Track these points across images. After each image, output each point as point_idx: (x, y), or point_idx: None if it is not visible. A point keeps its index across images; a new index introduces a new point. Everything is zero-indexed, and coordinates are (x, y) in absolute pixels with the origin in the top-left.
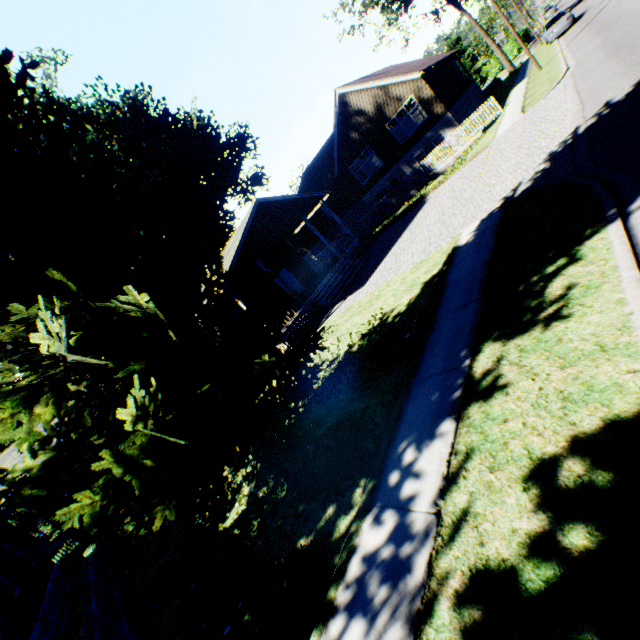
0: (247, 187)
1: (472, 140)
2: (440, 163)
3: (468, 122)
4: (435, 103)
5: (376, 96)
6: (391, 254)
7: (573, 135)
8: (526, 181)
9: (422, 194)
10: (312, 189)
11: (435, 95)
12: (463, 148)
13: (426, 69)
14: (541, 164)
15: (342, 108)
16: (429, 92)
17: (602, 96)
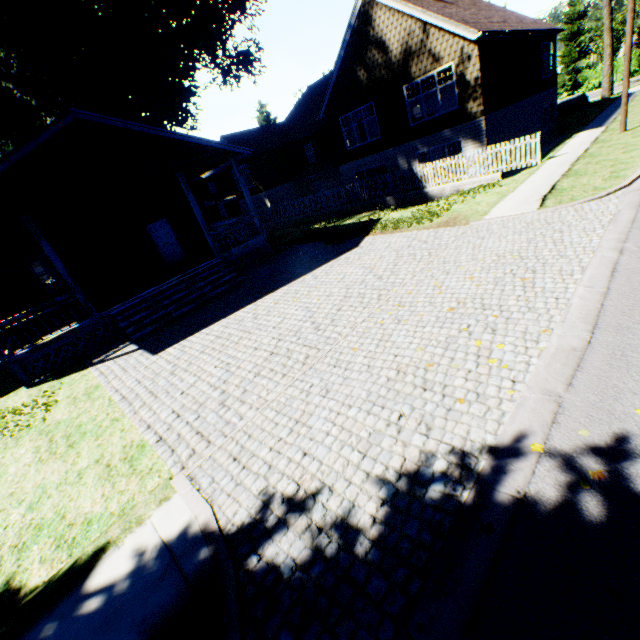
0: (231, 64)
1: (485, 178)
2: (435, 183)
3: (493, 150)
4: (475, 93)
5: (410, 33)
6: (228, 322)
7: (491, 474)
8: (316, 520)
9: (378, 220)
10: (307, 114)
11: (481, 81)
12: (470, 181)
13: (491, 32)
14: (381, 489)
15: (363, 23)
16: (476, 72)
17: (634, 379)
